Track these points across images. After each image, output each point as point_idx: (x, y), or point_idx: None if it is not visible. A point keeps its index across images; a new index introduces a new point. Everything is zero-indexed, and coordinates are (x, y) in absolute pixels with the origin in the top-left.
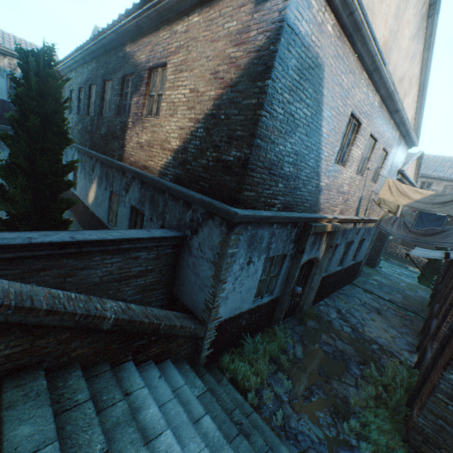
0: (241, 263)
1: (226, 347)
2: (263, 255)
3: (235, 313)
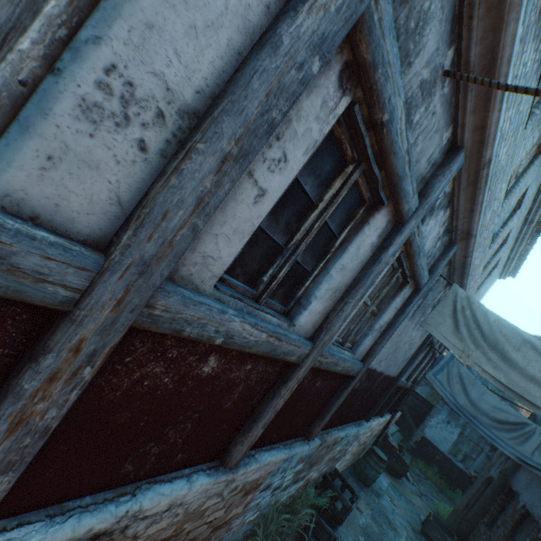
0: (442, 417)
1: (422, 457)
2: (459, 428)
3: (433, 442)
